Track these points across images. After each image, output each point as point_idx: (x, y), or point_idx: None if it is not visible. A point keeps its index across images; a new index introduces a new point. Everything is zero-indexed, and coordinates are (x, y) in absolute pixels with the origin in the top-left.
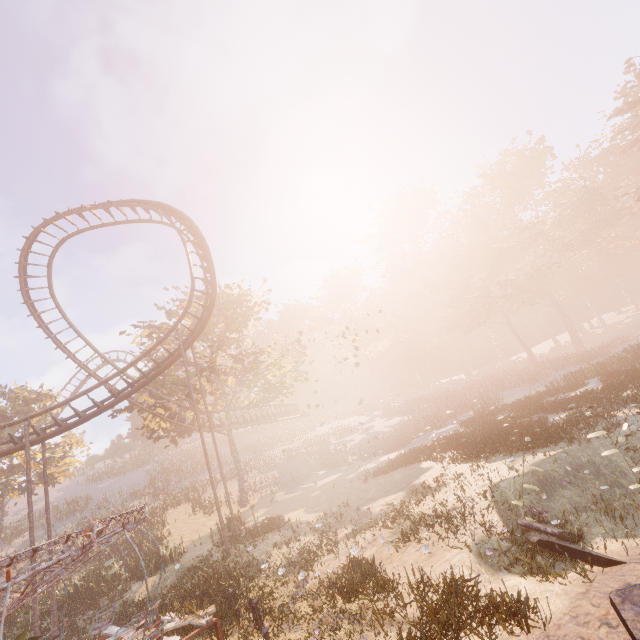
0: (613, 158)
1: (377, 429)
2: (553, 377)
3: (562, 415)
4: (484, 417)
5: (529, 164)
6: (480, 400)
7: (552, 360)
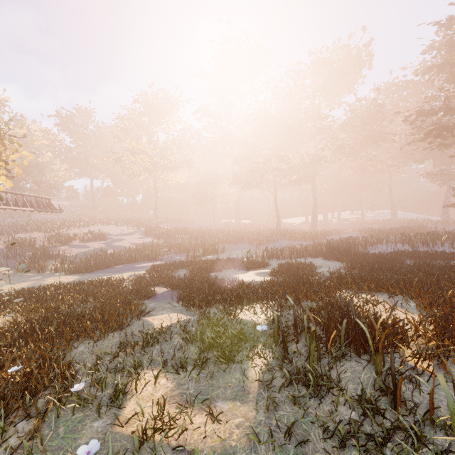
0: (406, 93)
1: (122, 243)
2: (276, 244)
3: (167, 315)
4: (172, 267)
5: (350, 63)
6: (206, 246)
7: (286, 231)
